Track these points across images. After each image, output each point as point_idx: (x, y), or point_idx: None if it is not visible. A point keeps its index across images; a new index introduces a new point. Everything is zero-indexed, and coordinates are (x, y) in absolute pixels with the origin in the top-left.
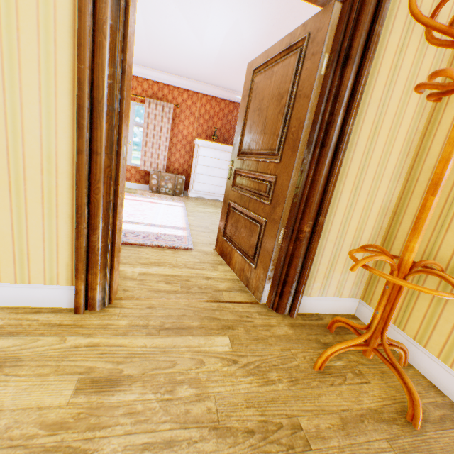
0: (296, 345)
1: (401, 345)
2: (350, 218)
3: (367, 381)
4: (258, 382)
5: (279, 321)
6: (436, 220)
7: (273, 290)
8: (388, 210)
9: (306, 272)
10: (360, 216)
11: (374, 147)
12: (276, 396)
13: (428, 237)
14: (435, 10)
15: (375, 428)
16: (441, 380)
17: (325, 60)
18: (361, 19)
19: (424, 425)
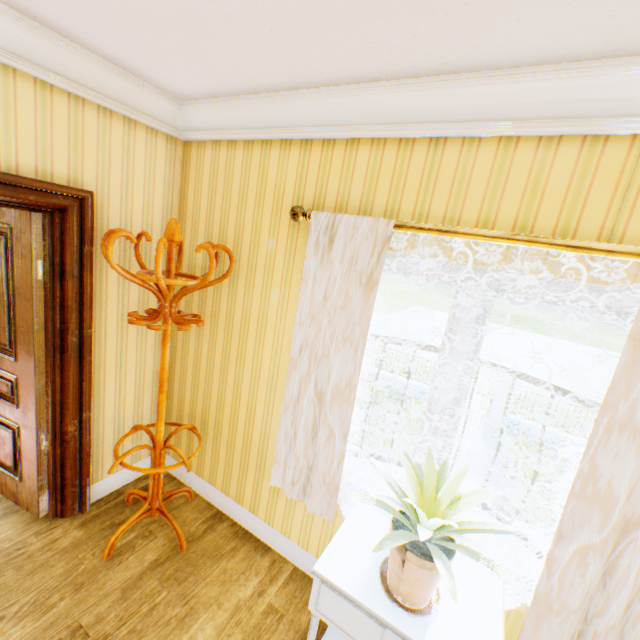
0: (88, 545)
1: (183, 489)
2: (125, 394)
3: (156, 537)
4: (36, 618)
5: (68, 528)
6: (192, 383)
7: (53, 498)
8: None
9: (88, 466)
10: (136, 388)
11: (128, 331)
12: (57, 617)
13: (191, 396)
14: (138, 240)
15: (152, 575)
16: (213, 498)
17: (41, 266)
18: (68, 240)
19: (191, 545)
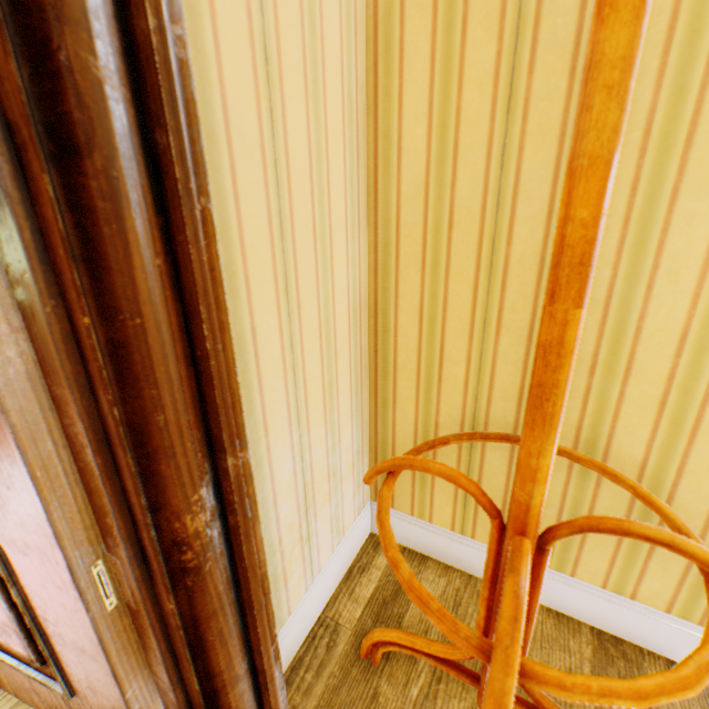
0: None
1: None
2: (304, 376)
3: None
4: None
5: None
6: (471, 314)
7: None
8: (362, 308)
9: (265, 616)
10: (321, 355)
11: (286, 140)
12: None
13: (465, 354)
14: None
15: None
16: (565, 600)
17: None
18: None
19: None
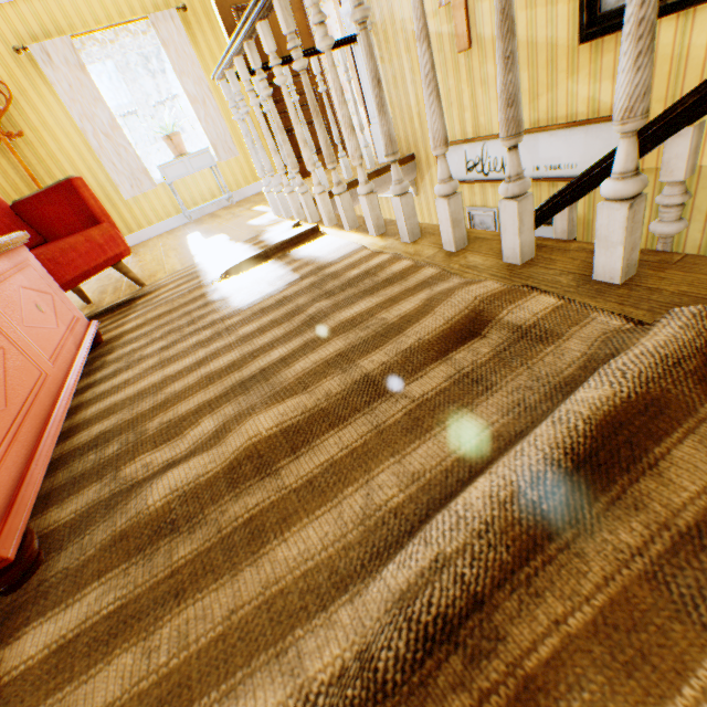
0: None
1: None
2: None
3: None
4: None
5: None
6: None
7: None
8: None
9: None
10: None
11: None
12: None
13: None
14: None
15: None
16: None
17: None
18: None
19: None
